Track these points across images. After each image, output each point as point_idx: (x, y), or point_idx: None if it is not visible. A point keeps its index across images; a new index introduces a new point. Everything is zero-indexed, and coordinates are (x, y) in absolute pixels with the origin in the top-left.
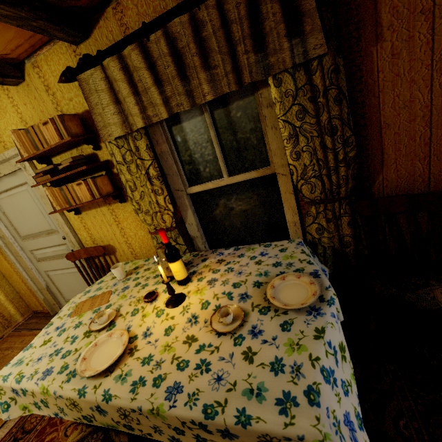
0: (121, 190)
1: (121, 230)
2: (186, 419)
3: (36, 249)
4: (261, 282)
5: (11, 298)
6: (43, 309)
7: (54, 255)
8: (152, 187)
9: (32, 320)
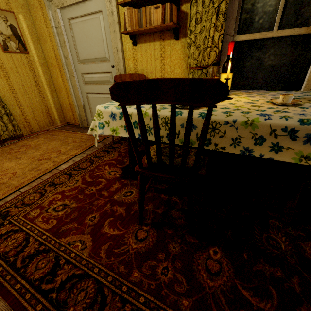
0: (180, 27)
1: (162, 65)
2: (279, 127)
3: (86, 73)
4: (299, 98)
5: (57, 107)
6: (74, 122)
7: (98, 81)
8: (216, 22)
9: (67, 127)
